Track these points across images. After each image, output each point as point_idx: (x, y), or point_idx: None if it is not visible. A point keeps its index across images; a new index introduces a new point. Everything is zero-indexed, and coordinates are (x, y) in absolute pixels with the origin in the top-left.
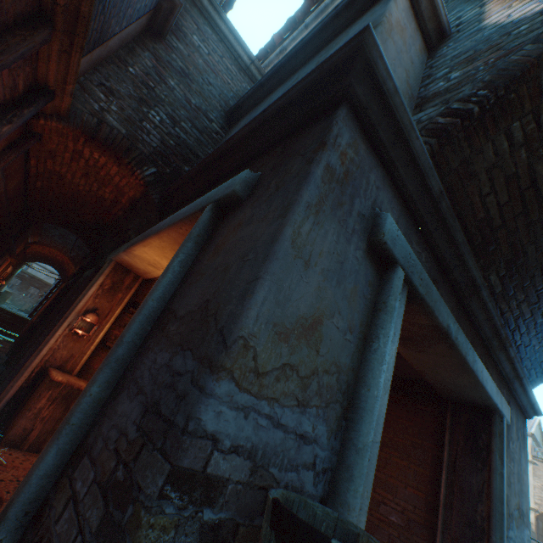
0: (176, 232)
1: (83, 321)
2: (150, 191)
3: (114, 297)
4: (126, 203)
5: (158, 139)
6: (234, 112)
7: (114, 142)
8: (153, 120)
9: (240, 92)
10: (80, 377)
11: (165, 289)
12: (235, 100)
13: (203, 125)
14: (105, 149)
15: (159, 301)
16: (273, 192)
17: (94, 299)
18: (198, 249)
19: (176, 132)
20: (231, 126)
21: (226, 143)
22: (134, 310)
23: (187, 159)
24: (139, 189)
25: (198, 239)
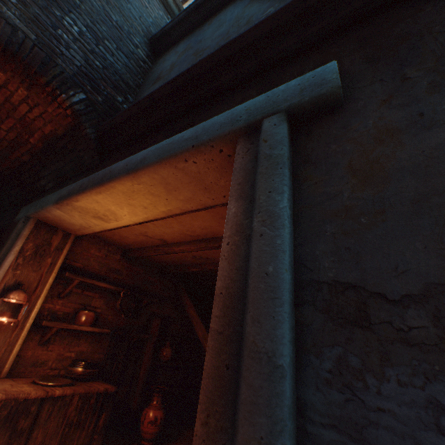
0: (170, 168)
1: (2, 303)
2: (82, 123)
3: (41, 264)
4: (37, 143)
5: (80, 56)
6: (160, 39)
7: (20, 50)
8: (71, 29)
9: (158, 19)
10: (8, 375)
11: (288, 248)
12: (155, 28)
13: (128, 49)
14: (6, 59)
15: (290, 270)
16: (439, 79)
17: (14, 272)
18: (291, 179)
19: (100, 52)
20: (156, 56)
21: (227, 47)
22: (71, 274)
23: (119, 88)
24: (62, 122)
25: (288, 164)
